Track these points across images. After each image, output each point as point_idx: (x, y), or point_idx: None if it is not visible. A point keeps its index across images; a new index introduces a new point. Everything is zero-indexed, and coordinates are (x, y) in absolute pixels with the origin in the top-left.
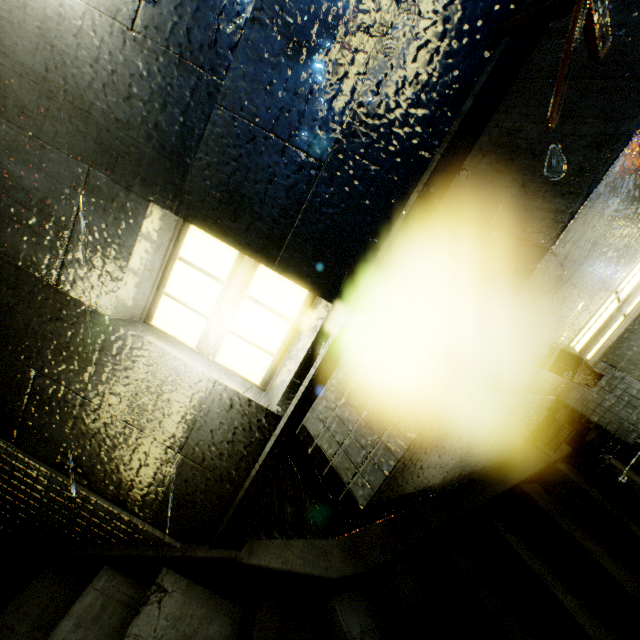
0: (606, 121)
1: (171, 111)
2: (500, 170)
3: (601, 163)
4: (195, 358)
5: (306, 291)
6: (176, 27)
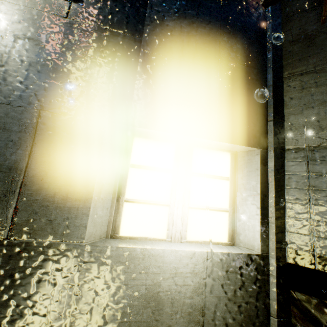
0: None
1: (108, 59)
2: (310, 46)
3: None
4: (174, 245)
5: (228, 154)
6: (100, 14)
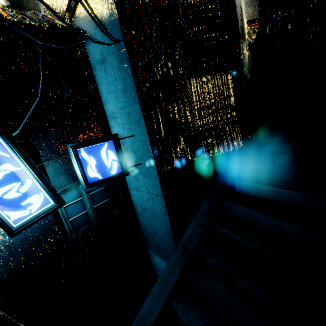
0: None
1: None
2: None
3: None
4: None
5: None
6: None
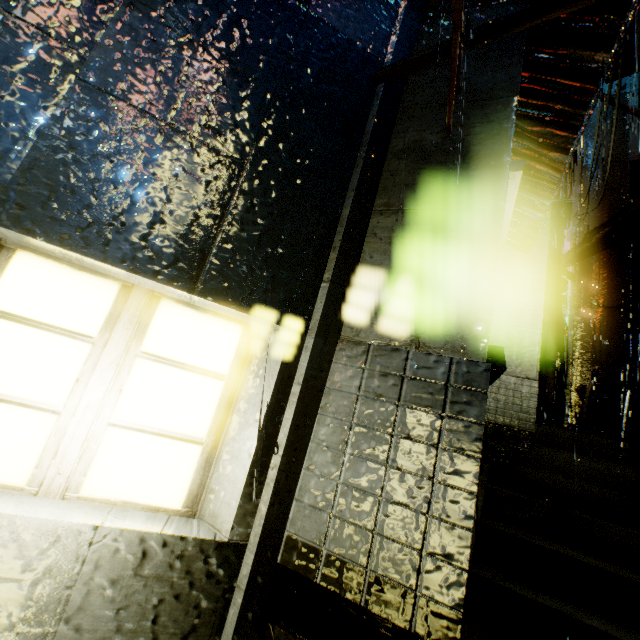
0: (489, 123)
1: None
2: (422, 167)
3: (504, 146)
4: (31, 503)
5: (239, 328)
6: None
